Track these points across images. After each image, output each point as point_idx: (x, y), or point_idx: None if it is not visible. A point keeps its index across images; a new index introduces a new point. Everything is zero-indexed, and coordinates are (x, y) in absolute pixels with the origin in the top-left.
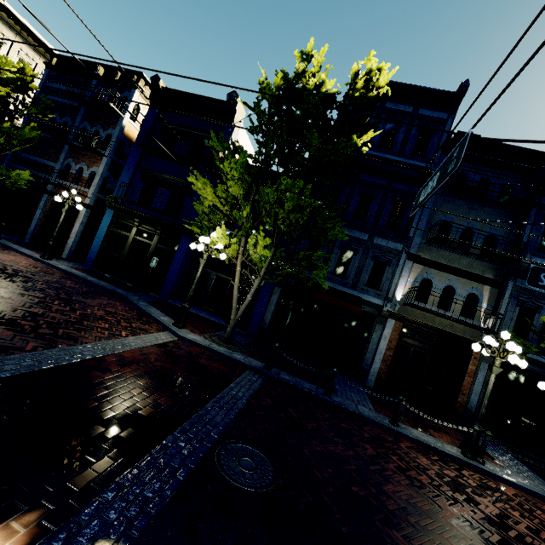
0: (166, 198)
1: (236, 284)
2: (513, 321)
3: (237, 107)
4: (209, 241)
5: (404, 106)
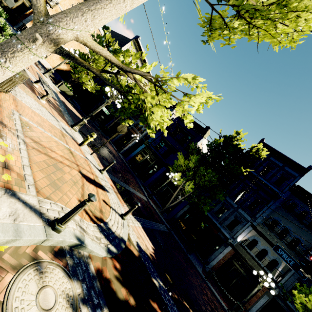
0: (165, 150)
1: (174, 194)
2: (291, 285)
3: (207, 132)
4: (174, 175)
5: (278, 162)
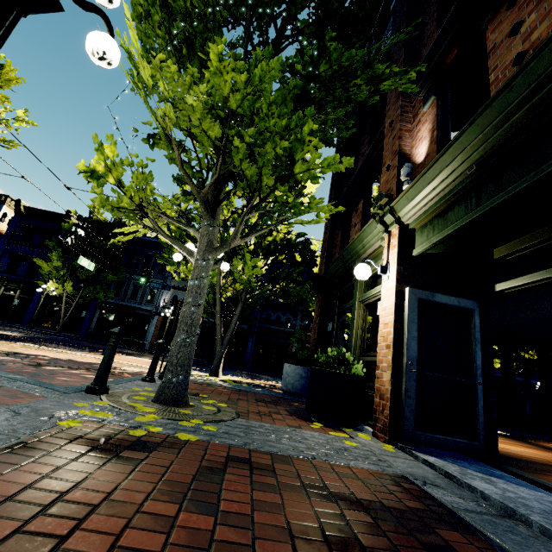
0: (27, 268)
1: (63, 306)
2: None
3: (72, 217)
4: (46, 287)
5: None
